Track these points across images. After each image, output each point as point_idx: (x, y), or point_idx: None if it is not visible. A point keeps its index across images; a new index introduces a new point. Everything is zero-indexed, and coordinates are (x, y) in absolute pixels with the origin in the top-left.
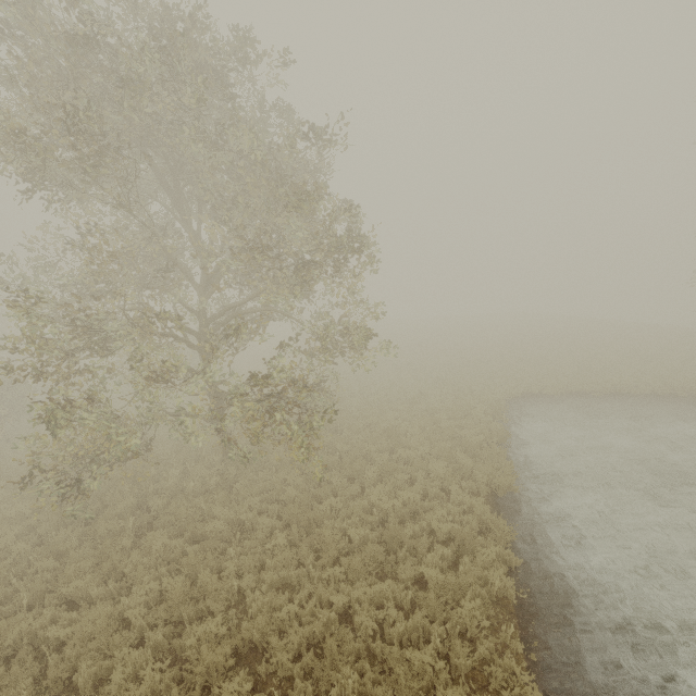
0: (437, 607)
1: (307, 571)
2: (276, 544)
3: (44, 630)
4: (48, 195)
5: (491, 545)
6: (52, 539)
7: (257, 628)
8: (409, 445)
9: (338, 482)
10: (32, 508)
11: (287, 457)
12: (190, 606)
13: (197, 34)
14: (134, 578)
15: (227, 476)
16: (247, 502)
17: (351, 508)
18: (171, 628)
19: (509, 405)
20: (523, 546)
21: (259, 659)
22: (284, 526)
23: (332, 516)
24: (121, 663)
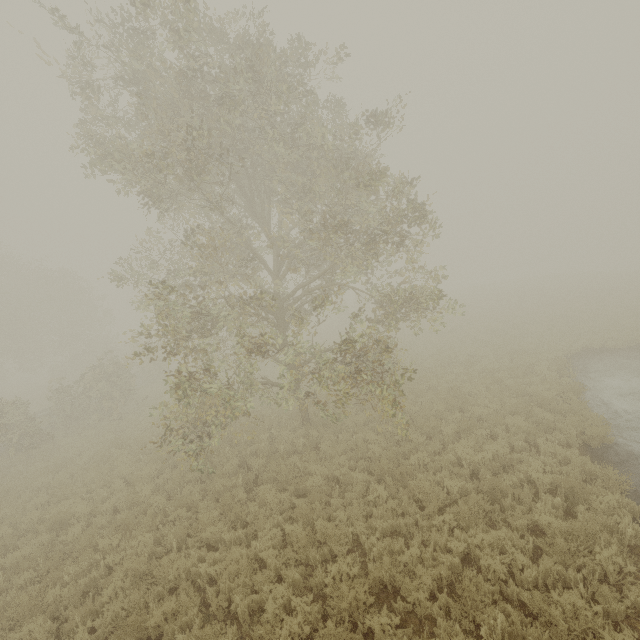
0: (567, 553)
1: (412, 520)
2: (376, 496)
3: (194, 567)
4: (160, 206)
5: (606, 493)
6: (179, 494)
7: (384, 569)
8: (477, 403)
9: (419, 439)
10: (155, 470)
11: (361, 419)
12: (314, 549)
13: (267, 53)
14: (256, 525)
15: (312, 438)
16: (336, 460)
17: (440, 462)
18: (303, 568)
19: (571, 361)
20: (639, 496)
21: (391, 599)
22: (376, 481)
23: (420, 470)
24: (271, 596)
